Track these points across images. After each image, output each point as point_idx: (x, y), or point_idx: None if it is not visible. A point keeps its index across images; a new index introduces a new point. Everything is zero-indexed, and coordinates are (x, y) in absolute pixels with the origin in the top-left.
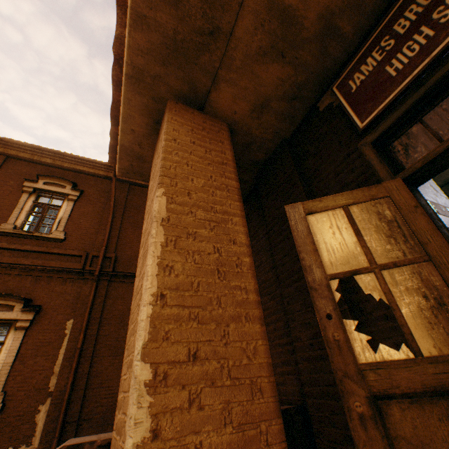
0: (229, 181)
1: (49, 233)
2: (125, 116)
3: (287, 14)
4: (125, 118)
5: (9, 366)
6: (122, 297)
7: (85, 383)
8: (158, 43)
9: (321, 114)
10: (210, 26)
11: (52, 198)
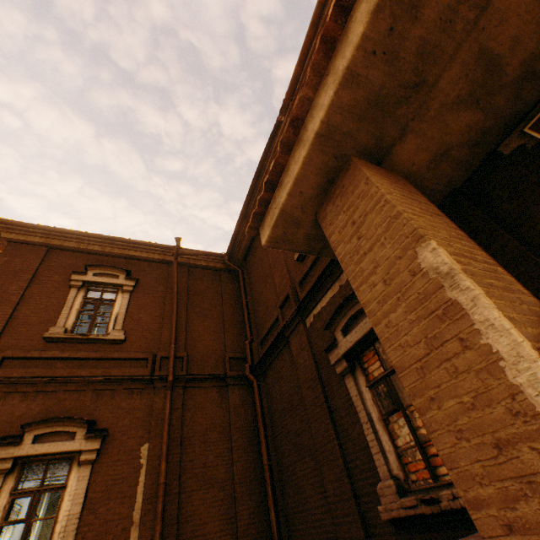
0: (458, 231)
1: (106, 334)
2: (299, 177)
3: (492, 62)
4: (298, 179)
5: (76, 519)
6: (202, 407)
7: (176, 532)
8: (360, 99)
9: (508, 157)
10: (417, 79)
11: (102, 291)
